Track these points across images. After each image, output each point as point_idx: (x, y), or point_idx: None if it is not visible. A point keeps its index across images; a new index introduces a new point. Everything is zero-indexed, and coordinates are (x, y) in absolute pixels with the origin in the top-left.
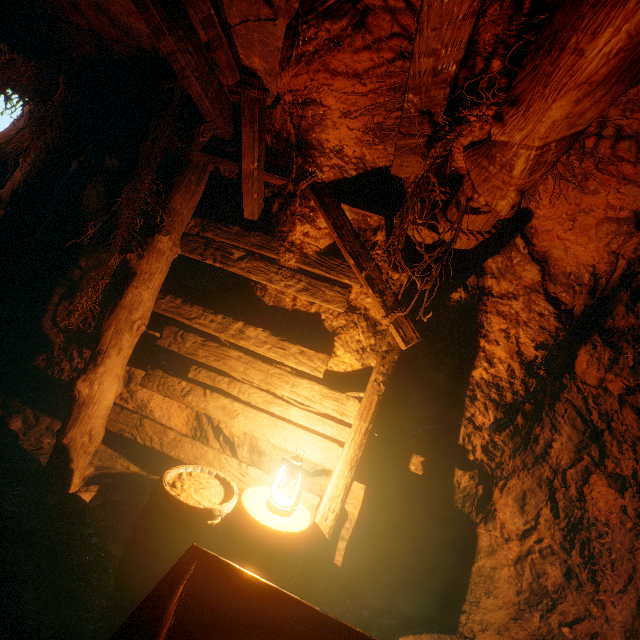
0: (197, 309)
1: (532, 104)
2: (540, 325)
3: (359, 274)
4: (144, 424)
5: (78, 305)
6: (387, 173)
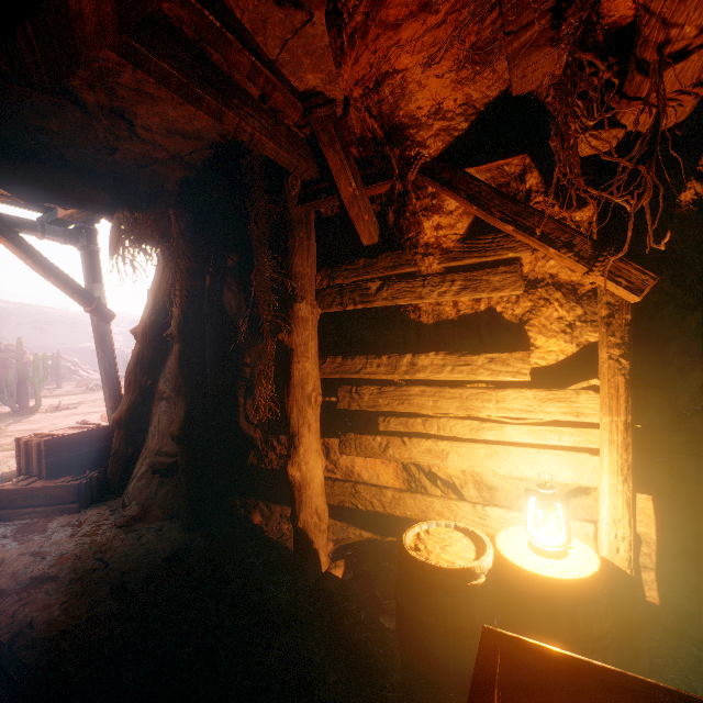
0: (359, 360)
1: None
2: None
3: (526, 238)
4: (358, 490)
5: (260, 399)
6: (507, 99)
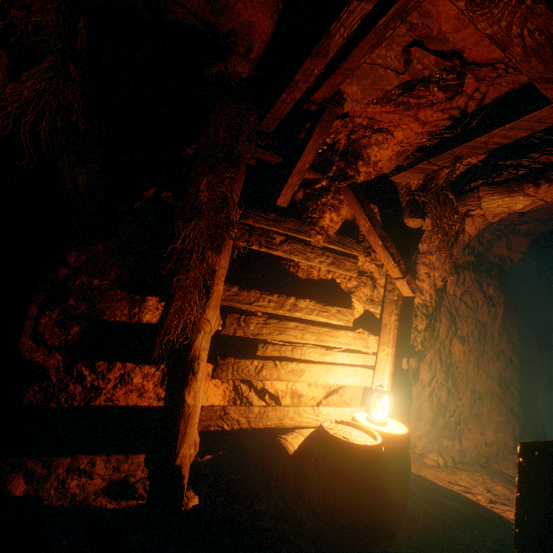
0: (254, 293)
1: None
2: (444, 268)
3: (385, 251)
4: (228, 412)
5: (190, 317)
6: (384, 177)
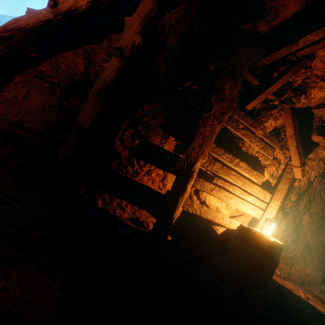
0: (222, 150)
1: None
2: (318, 171)
3: (296, 149)
4: (193, 204)
5: (205, 149)
6: (308, 108)
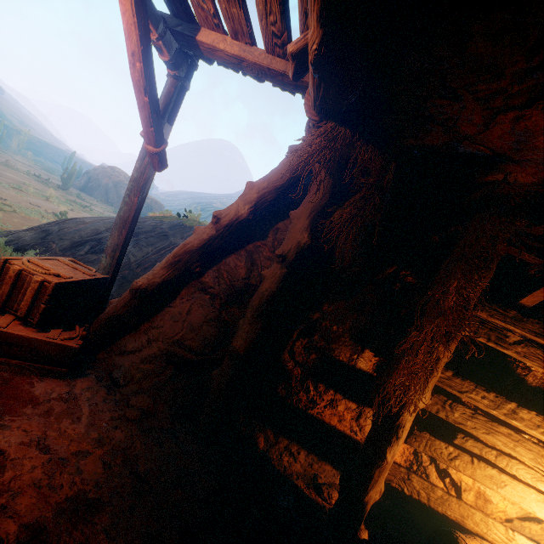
0: (468, 384)
1: None
2: None
3: None
4: (411, 478)
5: (412, 398)
6: None
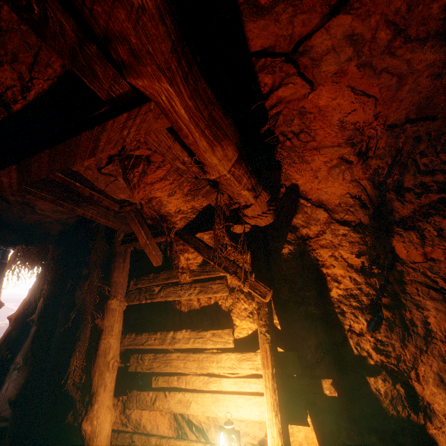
0: (145, 335)
1: (205, 162)
2: (348, 241)
3: (219, 268)
4: (134, 440)
5: (72, 366)
6: (212, 206)
